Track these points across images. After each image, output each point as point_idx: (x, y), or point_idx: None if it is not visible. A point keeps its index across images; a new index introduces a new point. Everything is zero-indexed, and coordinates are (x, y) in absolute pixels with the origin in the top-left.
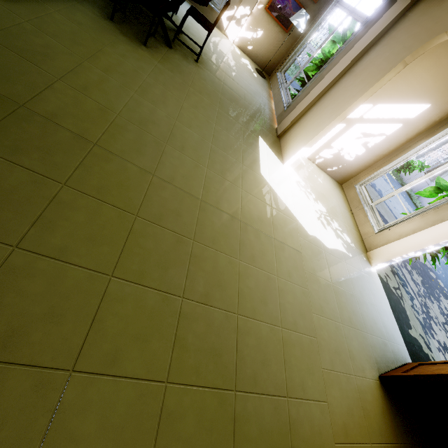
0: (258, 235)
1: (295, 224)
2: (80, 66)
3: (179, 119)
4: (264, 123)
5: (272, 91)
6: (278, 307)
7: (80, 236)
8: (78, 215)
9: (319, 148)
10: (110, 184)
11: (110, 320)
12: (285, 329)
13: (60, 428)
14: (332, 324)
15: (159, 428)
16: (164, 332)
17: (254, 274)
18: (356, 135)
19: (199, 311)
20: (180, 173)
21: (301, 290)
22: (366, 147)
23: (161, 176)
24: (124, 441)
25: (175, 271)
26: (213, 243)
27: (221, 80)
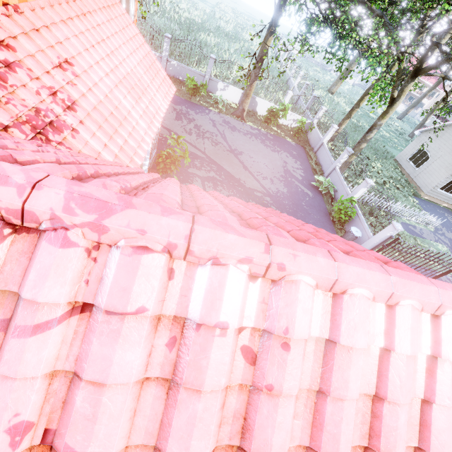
0: None
1: None
2: None
3: None
4: None
5: None
6: None
7: None
8: None
9: None
10: None
11: None
12: None
13: None
14: None
15: None
16: None
17: None
18: None
19: None
20: None
21: None
22: None
23: None
24: None
25: None
26: None
27: None
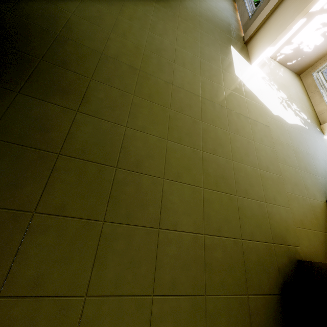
0: (239, 116)
1: (263, 108)
2: (117, 20)
3: (177, 44)
4: (233, 34)
5: (236, 3)
6: (256, 158)
7: (148, 121)
8: (144, 110)
9: (280, 46)
10: (153, 92)
11: (172, 160)
12: (261, 170)
13: (166, 198)
14: (292, 169)
15: (204, 205)
16: (197, 166)
17: (239, 140)
18: (316, 27)
19: (211, 158)
20: (186, 81)
21: (270, 149)
22: (325, 36)
23: (176, 84)
24: (191, 207)
25: (195, 137)
26: (213, 122)
27: (197, 5)
